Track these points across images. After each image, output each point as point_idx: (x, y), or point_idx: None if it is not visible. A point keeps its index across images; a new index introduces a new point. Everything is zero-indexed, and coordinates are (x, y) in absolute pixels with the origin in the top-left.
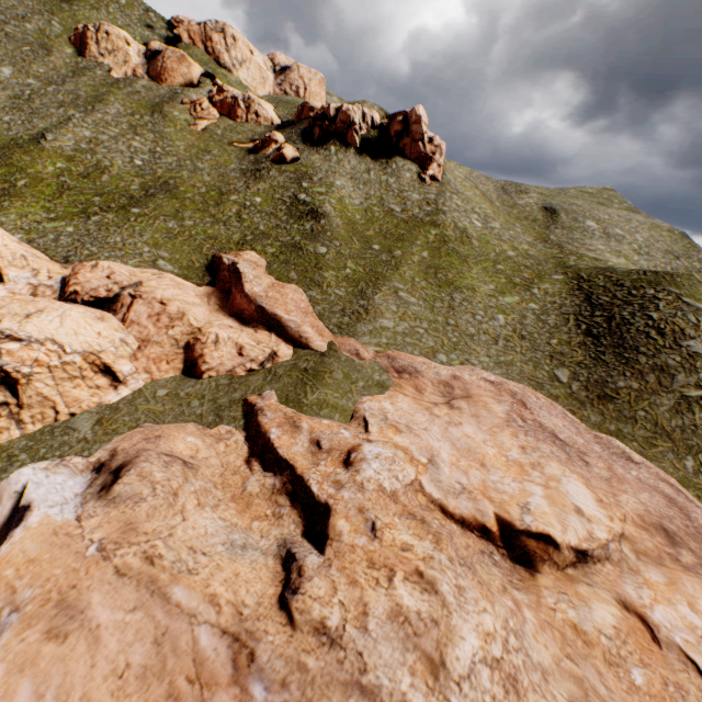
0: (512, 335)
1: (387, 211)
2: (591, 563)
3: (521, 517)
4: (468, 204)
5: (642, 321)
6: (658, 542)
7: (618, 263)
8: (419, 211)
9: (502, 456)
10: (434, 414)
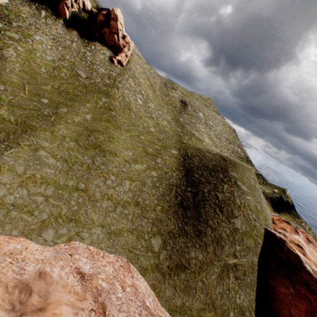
0: (131, 200)
1: (74, 73)
2: None
3: None
4: (139, 87)
5: (212, 200)
6: None
7: (207, 144)
8: (100, 81)
9: None
10: None
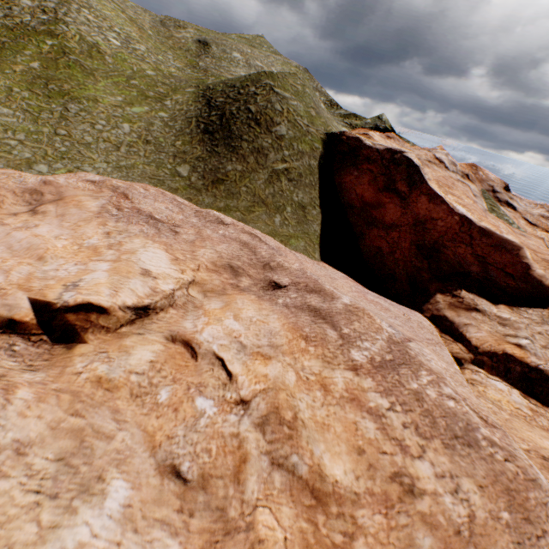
0: (137, 141)
1: None
2: (154, 314)
3: (60, 296)
4: (106, 22)
5: (245, 115)
6: (225, 278)
7: None
8: (32, 18)
9: (76, 246)
10: (3, 223)
